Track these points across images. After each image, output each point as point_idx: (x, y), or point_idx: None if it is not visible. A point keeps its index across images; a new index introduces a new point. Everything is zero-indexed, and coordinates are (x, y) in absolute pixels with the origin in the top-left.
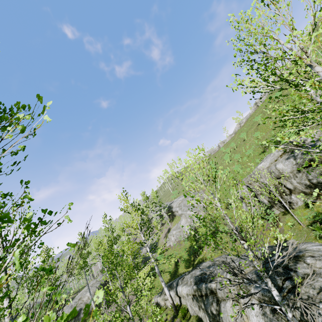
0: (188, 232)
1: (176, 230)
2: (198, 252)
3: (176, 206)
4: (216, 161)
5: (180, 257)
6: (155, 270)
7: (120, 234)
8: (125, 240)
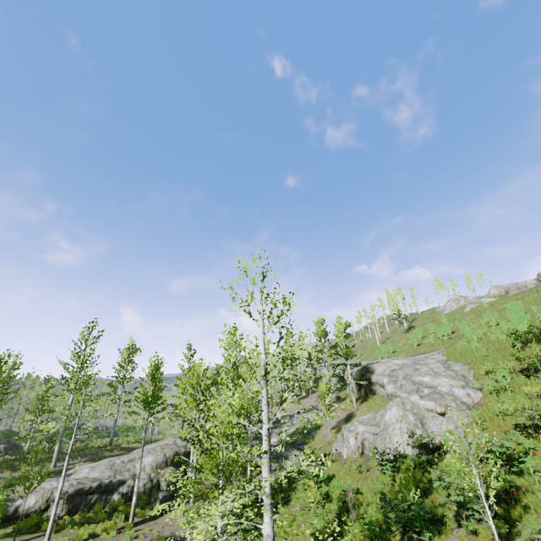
0: (401, 449)
1: (368, 427)
2: (424, 534)
3: (384, 373)
4: (527, 308)
5: (357, 502)
6: (261, 526)
7: (243, 376)
8: (249, 391)
